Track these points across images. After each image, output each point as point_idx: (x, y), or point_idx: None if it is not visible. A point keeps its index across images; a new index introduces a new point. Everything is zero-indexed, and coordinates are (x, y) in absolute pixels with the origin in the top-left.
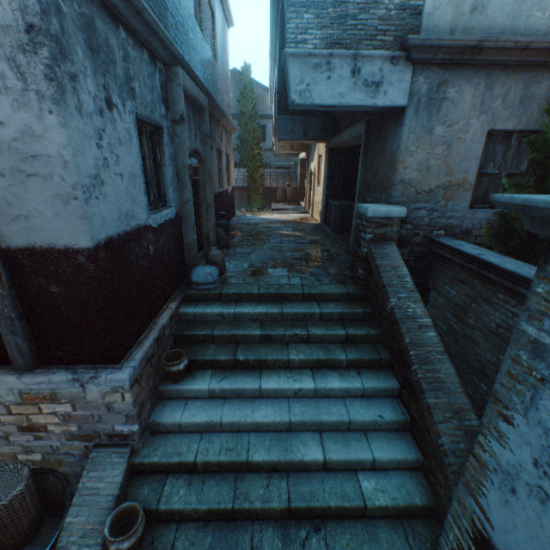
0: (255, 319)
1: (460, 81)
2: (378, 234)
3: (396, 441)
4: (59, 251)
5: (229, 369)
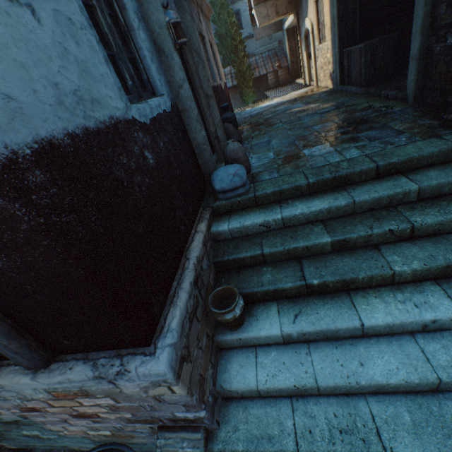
0: (313, 220)
1: None
2: None
3: None
4: None
5: (300, 299)
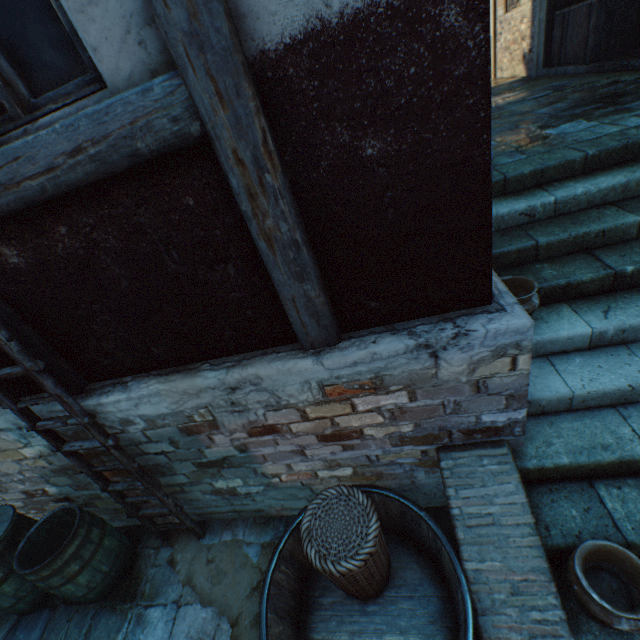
0: (598, 203)
1: None
2: None
3: None
4: (388, 11)
5: (600, 296)
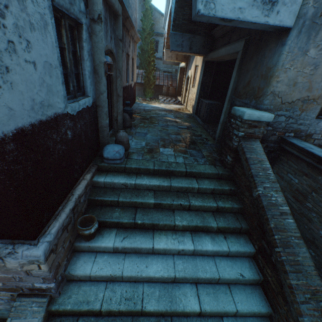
0: (150, 189)
1: None
2: (248, 132)
3: (252, 294)
4: None
5: (130, 229)
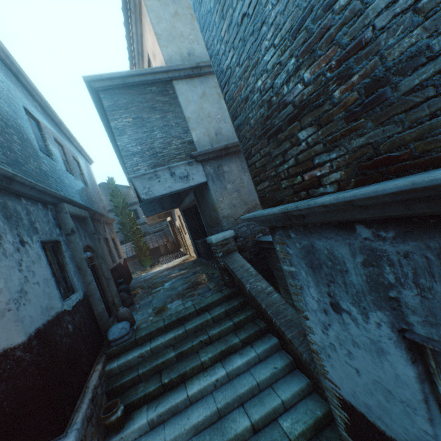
0: (168, 345)
1: (227, 162)
2: (225, 250)
3: (291, 379)
4: None
5: (160, 396)
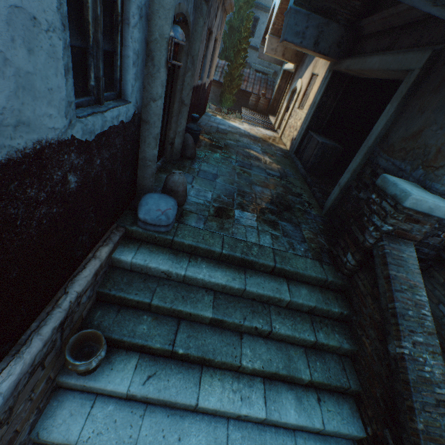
0: (209, 287)
1: None
2: (400, 228)
3: None
4: None
5: (162, 359)
